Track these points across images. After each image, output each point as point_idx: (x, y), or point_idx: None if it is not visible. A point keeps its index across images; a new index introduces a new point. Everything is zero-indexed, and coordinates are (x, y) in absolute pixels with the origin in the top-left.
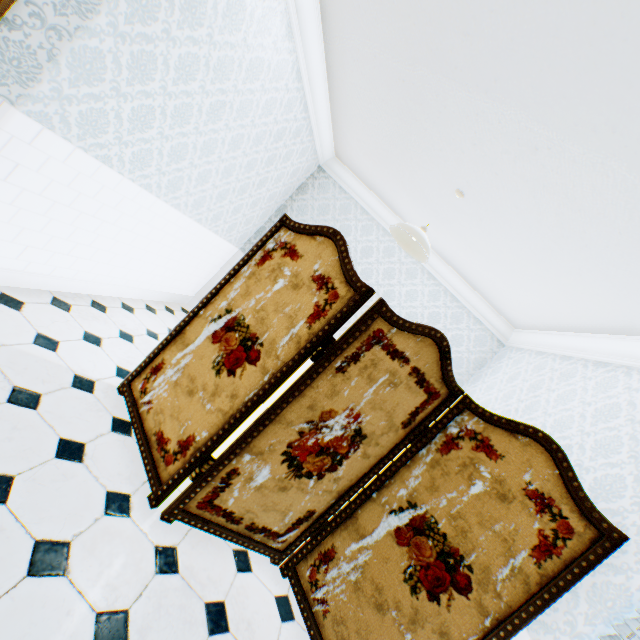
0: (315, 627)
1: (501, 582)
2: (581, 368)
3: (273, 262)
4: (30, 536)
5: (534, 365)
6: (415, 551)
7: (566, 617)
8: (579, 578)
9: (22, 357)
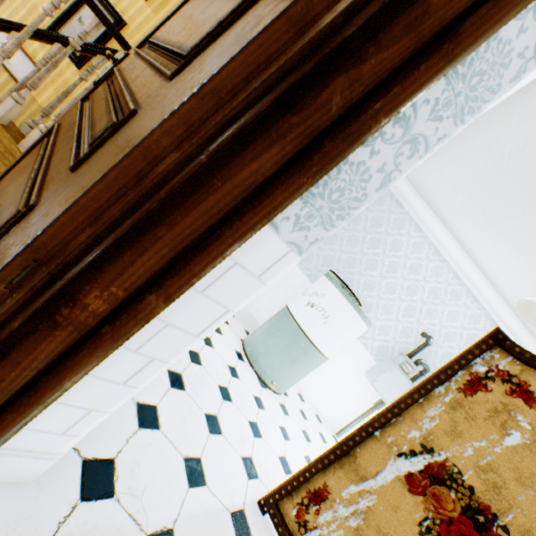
0: None
1: None
2: None
3: (491, 396)
4: None
5: None
6: None
7: None
8: None
9: (193, 530)
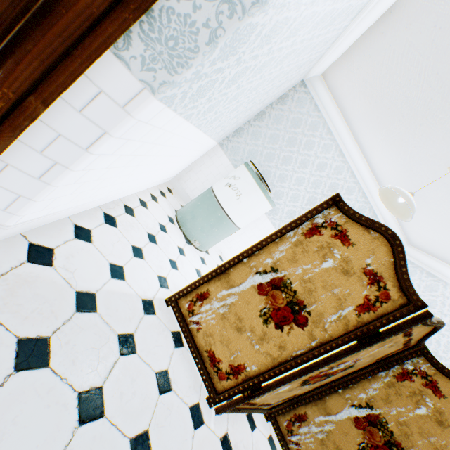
0: None
1: None
2: None
3: (321, 238)
4: None
5: (426, 284)
6: (368, 435)
7: None
8: None
9: (111, 298)
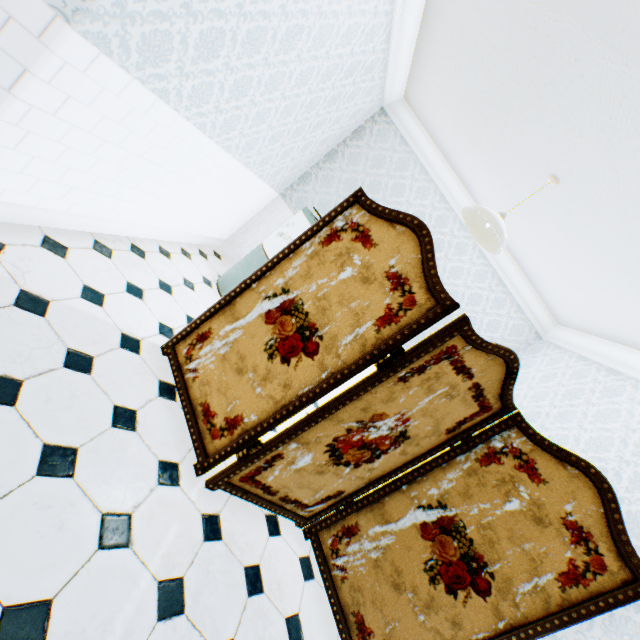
0: (333, 588)
1: (521, 595)
2: (630, 388)
3: (341, 245)
4: (97, 509)
5: (574, 370)
6: (439, 547)
7: (577, 636)
8: (602, 611)
9: (72, 314)
